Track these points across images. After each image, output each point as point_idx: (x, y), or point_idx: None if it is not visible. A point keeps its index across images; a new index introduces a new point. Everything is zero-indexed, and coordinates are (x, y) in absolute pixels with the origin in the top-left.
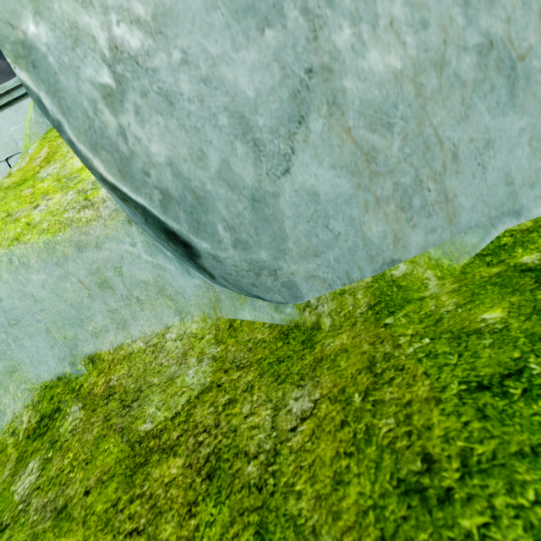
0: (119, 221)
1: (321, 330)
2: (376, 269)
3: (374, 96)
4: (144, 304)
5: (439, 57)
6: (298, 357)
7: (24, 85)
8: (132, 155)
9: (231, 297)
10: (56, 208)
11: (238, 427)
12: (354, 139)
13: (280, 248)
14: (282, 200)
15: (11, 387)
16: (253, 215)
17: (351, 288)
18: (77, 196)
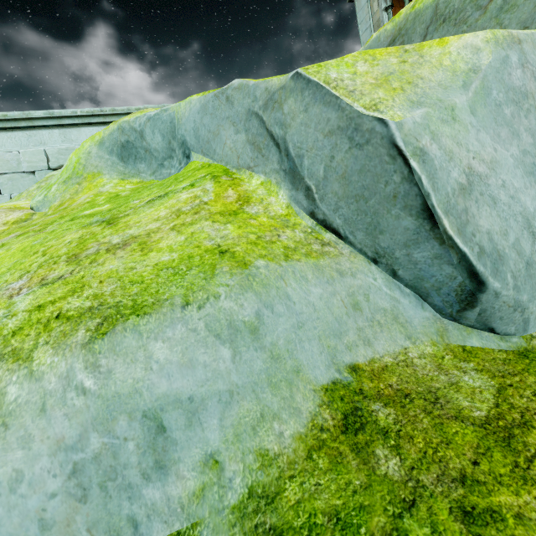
0: (360, 260)
1: None
2: None
3: None
4: (383, 327)
5: None
6: None
7: (413, 169)
8: (467, 223)
9: (458, 329)
10: (298, 240)
11: None
12: None
13: (533, 294)
14: None
15: (300, 386)
16: (525, 272)
17: None
18: (306, 235)
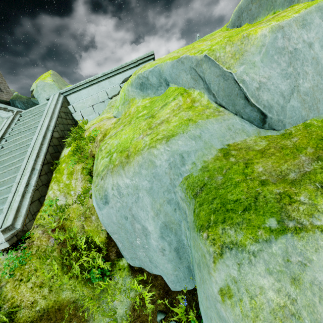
0: (231, 115)
1: (292, 133)
2: (303, 121)
3: (305, 90)
4: (238, 134)
5: (317, 85)
6: (289, 136)
7: (240, 86)
8: (259, 99)
9: (264, 131)
10: (211, 112)
11: (283, 144)
12: (301, 97)
13: (285, 116)
14: (287, 107)
15: (212, 149)
16: (281, 110)
17: (297, 125)
18: (213, 110)
